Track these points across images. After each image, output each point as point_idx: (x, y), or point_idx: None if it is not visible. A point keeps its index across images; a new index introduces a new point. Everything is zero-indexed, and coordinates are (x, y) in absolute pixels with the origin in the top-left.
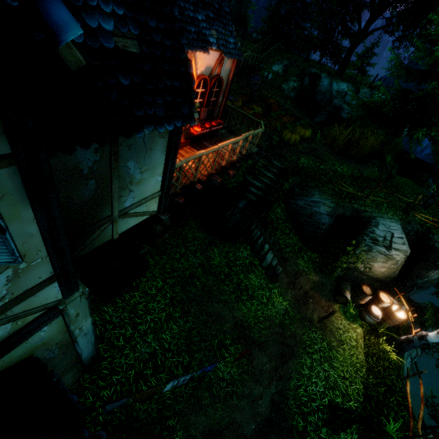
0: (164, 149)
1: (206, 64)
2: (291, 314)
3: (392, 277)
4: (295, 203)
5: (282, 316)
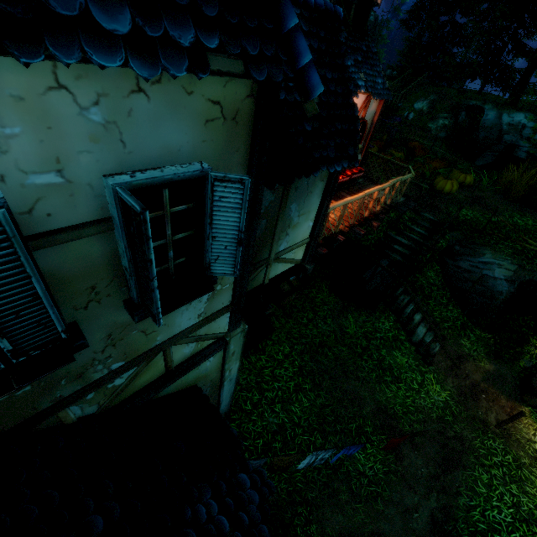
0: (320, 193)
1: None
2: (454, 409)
3: None
4: (456, 265)
5: (441, 410)
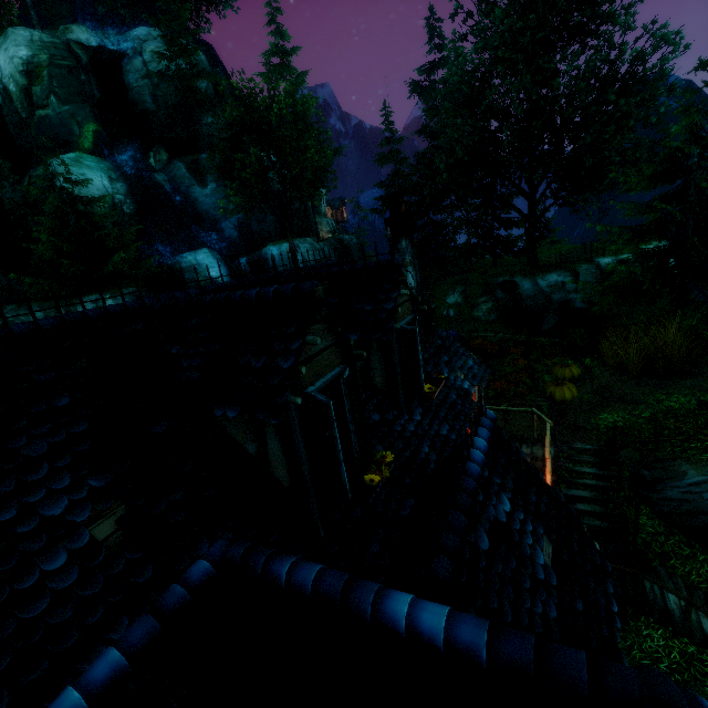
0: None
1: None
2: None
3: None
4: (664, 497)
5: None
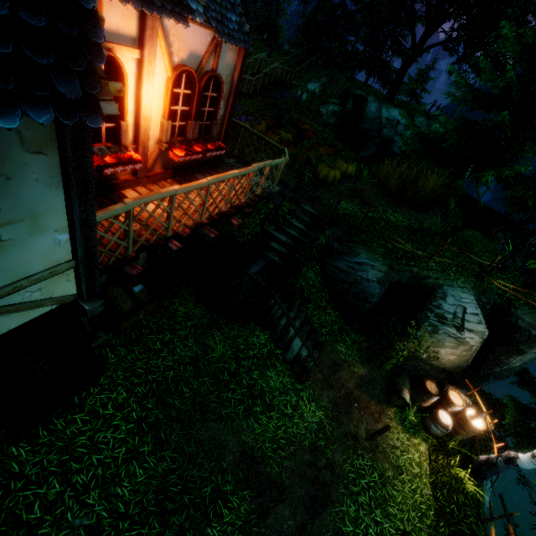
0: (54, 179)
1: (188, 48)
2: (327, 429)
3: (463, 367)
4: (334, 265)
5: (314, 434)
